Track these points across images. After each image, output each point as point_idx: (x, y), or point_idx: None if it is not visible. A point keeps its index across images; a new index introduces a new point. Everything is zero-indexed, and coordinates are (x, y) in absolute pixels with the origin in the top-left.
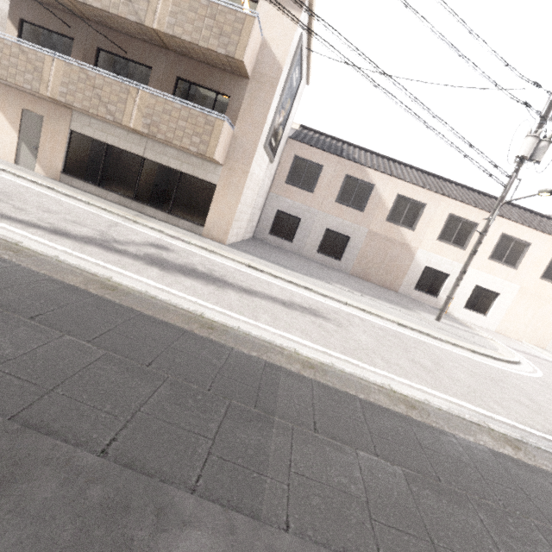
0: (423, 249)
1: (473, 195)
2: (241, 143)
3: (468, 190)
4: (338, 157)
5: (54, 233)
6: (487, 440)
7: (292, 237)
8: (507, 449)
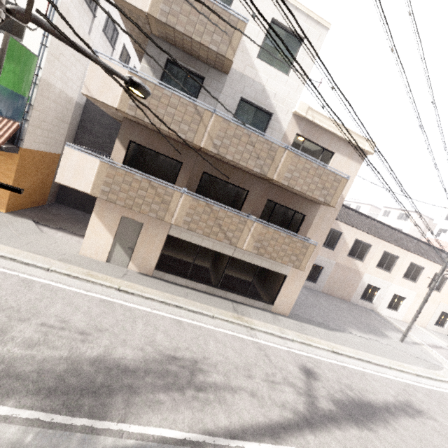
0: (367, 273)
1: (388, 231)
2: None
3: (383, 225)
4: None
5: (308, 426)
6: None
7: None
8: None
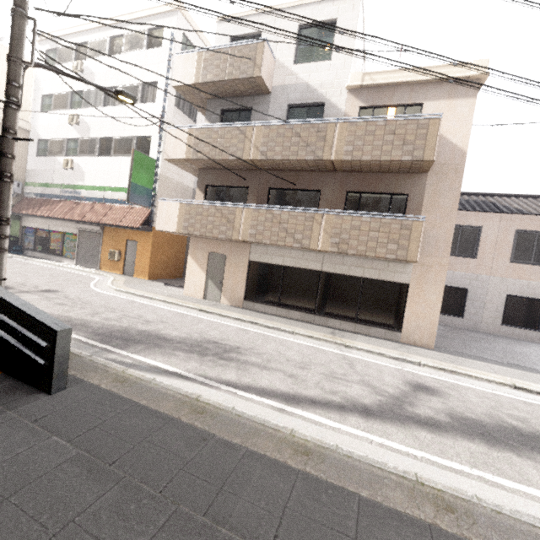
0: None
1: None
2: (431, 236)
3: None
4: (499, 213)
5: (362, 413)
6: None
7: (460, 311)
8: None
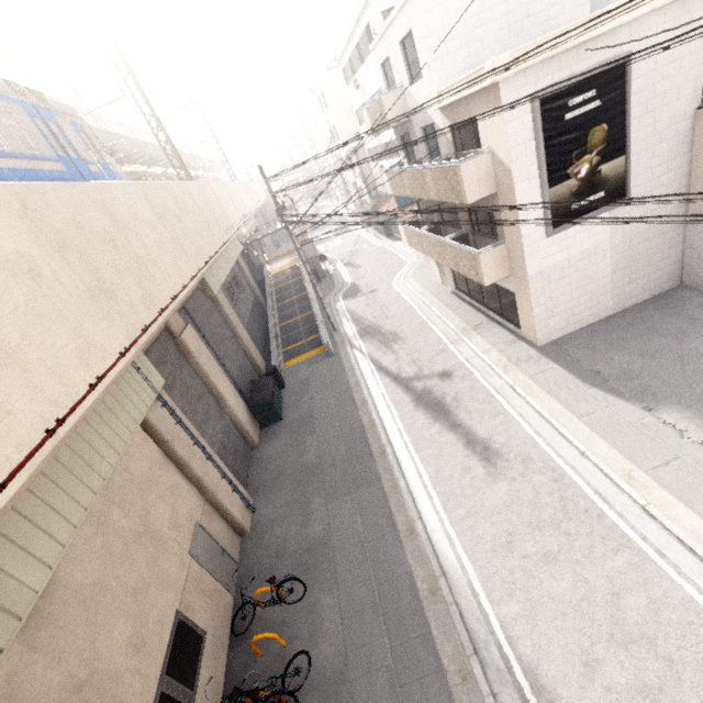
0: None
1: None
2: (513, 253)
3: None
4: None
5: (393, 379)
6: (420, 573)
7: None
8: (422, 585)
